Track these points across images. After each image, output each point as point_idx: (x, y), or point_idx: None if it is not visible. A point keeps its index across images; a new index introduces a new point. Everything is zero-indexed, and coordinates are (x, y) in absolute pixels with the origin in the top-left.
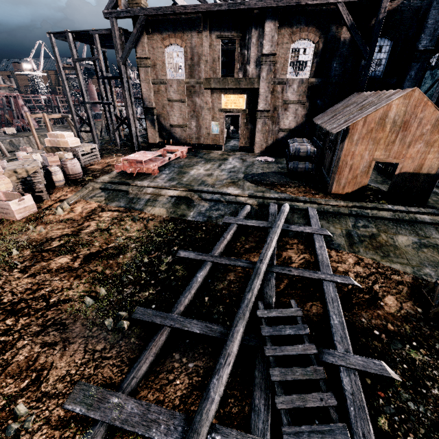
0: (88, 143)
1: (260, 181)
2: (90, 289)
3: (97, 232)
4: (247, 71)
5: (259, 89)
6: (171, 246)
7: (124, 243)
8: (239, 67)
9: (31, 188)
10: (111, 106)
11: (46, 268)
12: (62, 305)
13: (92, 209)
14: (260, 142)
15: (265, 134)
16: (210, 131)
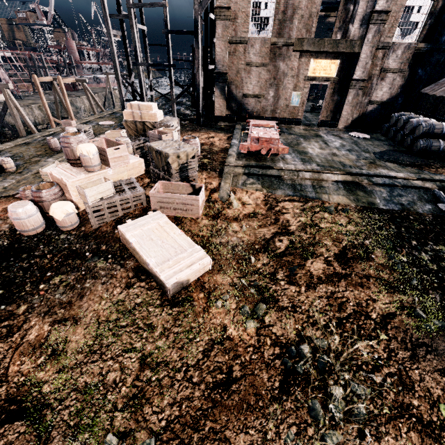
0: (168, 117)
1: (398, 161)
2: (404, 299)
3: (308, 228)
4: (348, 31)
5: (360, 54)
6: (407, 241)
7: (354, 239)
8: (339, 26)
9: (186, 177)
10: (172, 69)
11: (313, 277)
12: (392, 321)
13: (264, 200)
14: (346, 116)
15: (355, 106)
16: (289, 102)
